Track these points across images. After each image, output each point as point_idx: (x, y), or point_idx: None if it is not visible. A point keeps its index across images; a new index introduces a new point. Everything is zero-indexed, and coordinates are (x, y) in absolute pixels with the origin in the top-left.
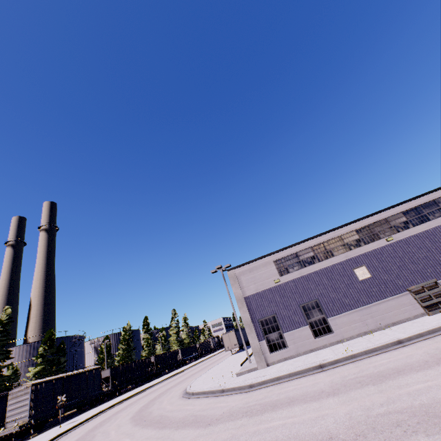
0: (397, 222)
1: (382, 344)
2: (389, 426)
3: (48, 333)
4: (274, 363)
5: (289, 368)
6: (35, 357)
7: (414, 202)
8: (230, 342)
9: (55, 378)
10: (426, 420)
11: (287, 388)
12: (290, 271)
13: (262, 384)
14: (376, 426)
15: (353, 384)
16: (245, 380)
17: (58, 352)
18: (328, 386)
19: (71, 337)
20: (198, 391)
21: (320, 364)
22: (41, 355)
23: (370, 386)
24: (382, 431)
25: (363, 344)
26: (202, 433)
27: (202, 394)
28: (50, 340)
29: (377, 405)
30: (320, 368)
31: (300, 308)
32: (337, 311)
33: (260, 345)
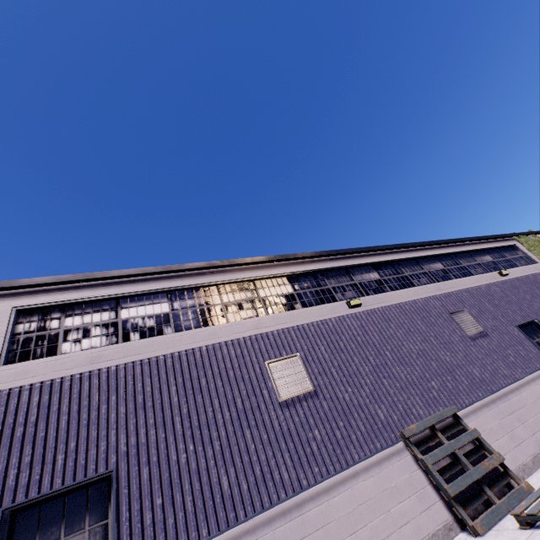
0: (366, 279)
1: None
2: None
3: None
4: None
5: None
6: None
7: (389, 253)
8: None
9: None
10: None
11: None
12: (60, 351)
13: None
14: None
15: None
16: None
17: None
18: None
19: None
20: None
21: None
22: None
23: None
24: None
25: None
26: None
27: None
28: None
29: None
30: None
31: (2, 529)
32: (179, 534)
33: None
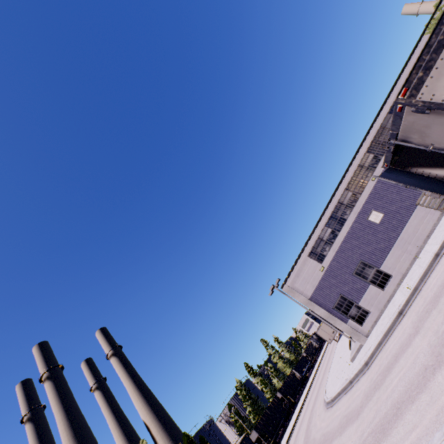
0: (369, 161)
1: (427, 266)
2: None
3: (184, 438)
4: (370, 331)
5: (381, 329)
6: None
7: (368, 138)
8: (327, 333)
9: None
10: None
11: (389, 348)
12: (325, 254)
13: (373, 356)
14: (443, 343)
15: (423, 316)
16: (359, 361)
17: None
18: (411, 328)
19: (202, 427)
20: (334, 396)
21: (399, 312)
22: None
23: (433, 311)
24: None
25: (417, 273)
26: (357, 424)
27: (339, 395)
28: (190, 443)
29: (440, 325)
30: (401, 315)
31: (354, 276)
32: (382, 257)
33: (349, 325)
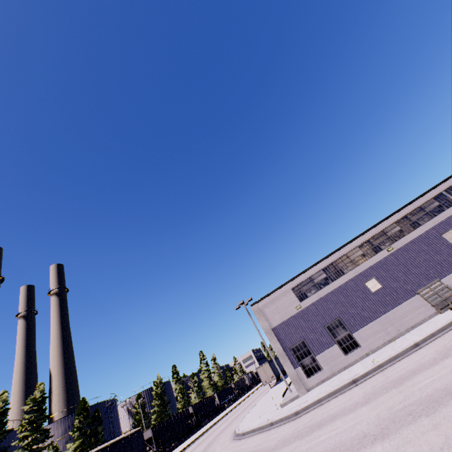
0: (393, 232)
1: (402, 350)
2: (404, 416)
3: (81, 403)
4: (313, 387)
5: (327, 389)
6: (72, 431)
7: (403, 211)
8: (266, 375)
9: (100, 449)
10: (428, 406)
11: (328, 408)
12: (308, 296)
13: (306, 409)
14: (395, 419)
15: (380, 391)
16: (290, 409)
17: (94, 421)
18: (361, 397)
19: (103, 402)
20: (248, 430)
21: (353, 379)
22: (78, 428)
23: (393, 389)
24: (399, 421)
25: (387, 353)
26: None
27: (253, 432)
28: (84, 410)
29: (397, 403)
30: (354, 383)
31: (325, 329)
32: (360, 325)
33: (297, 372)
